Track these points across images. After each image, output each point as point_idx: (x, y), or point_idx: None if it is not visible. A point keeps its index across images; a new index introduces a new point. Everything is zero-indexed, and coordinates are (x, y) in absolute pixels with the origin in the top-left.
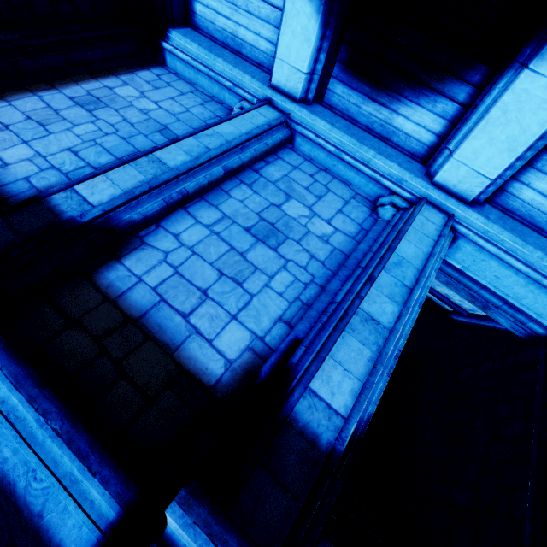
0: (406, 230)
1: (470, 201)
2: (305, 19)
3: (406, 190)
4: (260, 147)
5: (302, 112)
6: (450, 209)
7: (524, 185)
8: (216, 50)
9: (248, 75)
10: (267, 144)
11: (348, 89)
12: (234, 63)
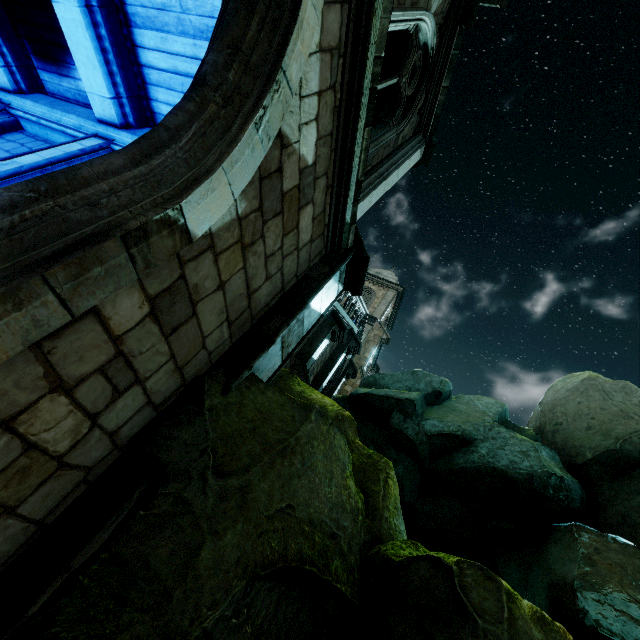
0: (41, 149)
1: (123, 125)
2: None
3: (85, 133)
4: None
5: (17, 99)
6: (112, 137)
7: (157, 102)
8: None
9: None
10: None
11: (48, 74)
12: None
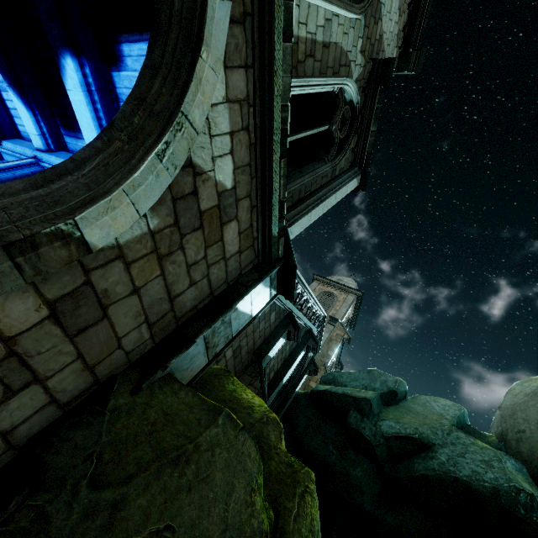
0: None
1: None
2: (23, 109)
3: None
4: (6, 175)
5: (46, 156)
6: None
7: None
8: (22, 143)
9: (27, 148)
10: (15, 174)
11: (70, 138)
12: (26, 146)
